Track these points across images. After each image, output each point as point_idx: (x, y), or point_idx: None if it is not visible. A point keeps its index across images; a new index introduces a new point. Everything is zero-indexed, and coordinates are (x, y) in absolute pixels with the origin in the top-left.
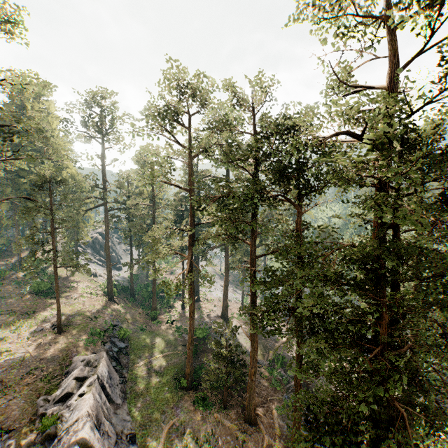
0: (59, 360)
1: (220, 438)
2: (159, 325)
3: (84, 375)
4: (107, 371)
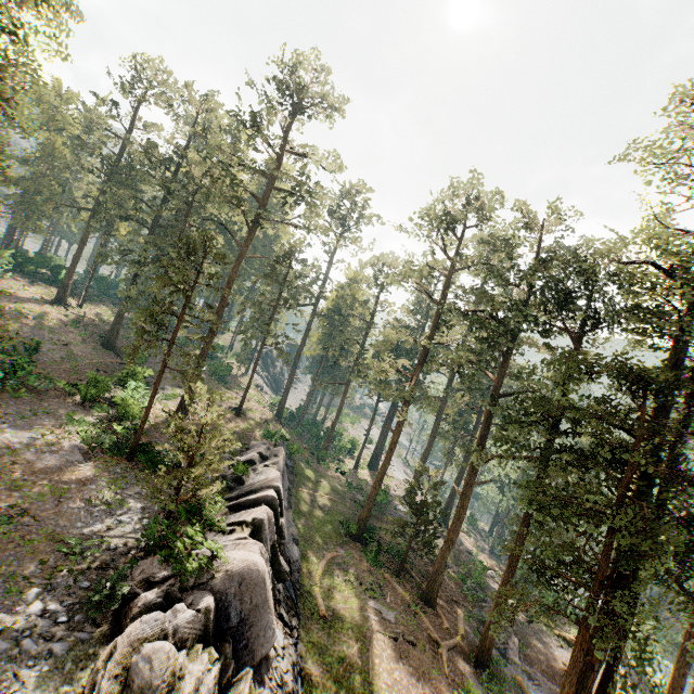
0: (240, 436)
1: (388, 596)
2: (325, 469)
3: (267, 455)
4: (282, 467)
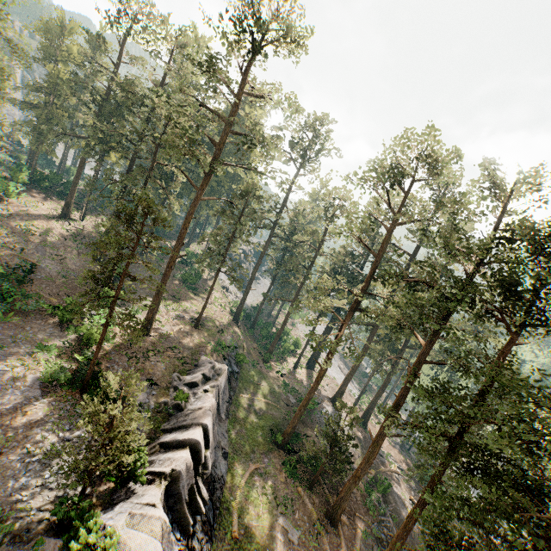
0: (192, 351)
1: (297, 512)
2: (268, 370)
3: (209, 376)
4: (224, 384)
